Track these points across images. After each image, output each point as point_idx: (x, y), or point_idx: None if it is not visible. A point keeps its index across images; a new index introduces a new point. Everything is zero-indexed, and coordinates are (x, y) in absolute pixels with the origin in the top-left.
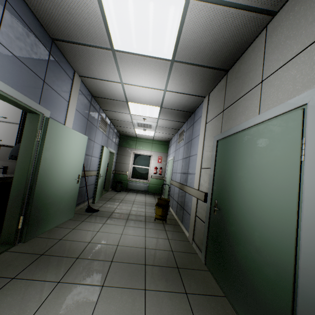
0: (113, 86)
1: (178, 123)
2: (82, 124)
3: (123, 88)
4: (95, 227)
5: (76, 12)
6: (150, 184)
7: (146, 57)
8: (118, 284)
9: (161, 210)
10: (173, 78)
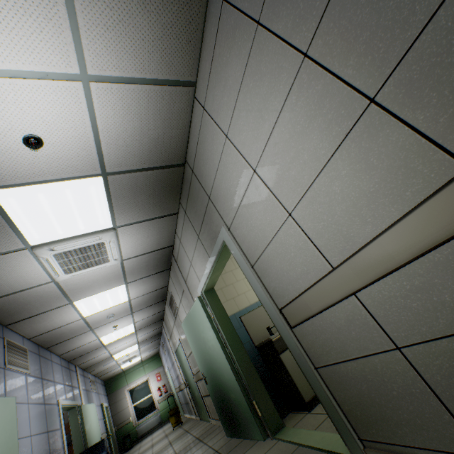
0: (102, 355)
1: (157, 340)
2: (86, 396)
3: (109, 352)
4: None
5: (88, 347)
6: (161, 411)
7: (122, 337)
8: (159, 453)
9: (174, 418)
10: (140, 333)
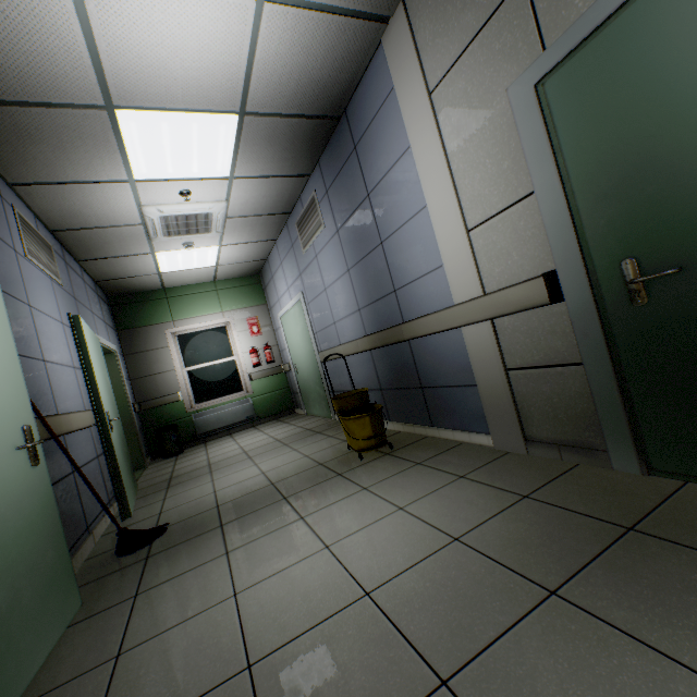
0: None
1: (292, 185)
2: None
3: (77, 7)
4: (208, 587)
5: None
6: (255, 398)
7: None
8: None
9: (368, 422)
10: None
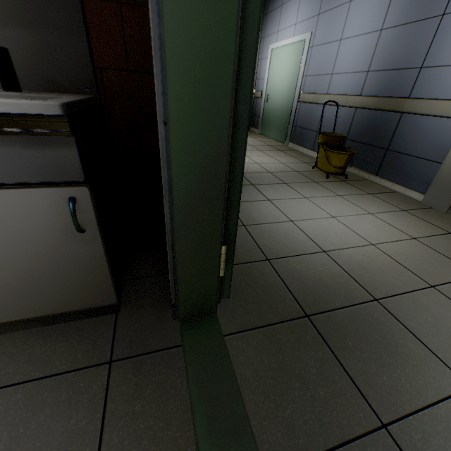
0: None
1: None
2: None
3: None
4: (271, 213)
5: None
6: None
7: None
8: None
9: (345, 159)
10: None
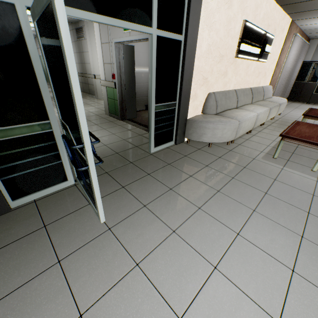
0: None
1: None
2: None
3: None
4: None
5: None
6: None
7: None
8: None
9: None
10: None
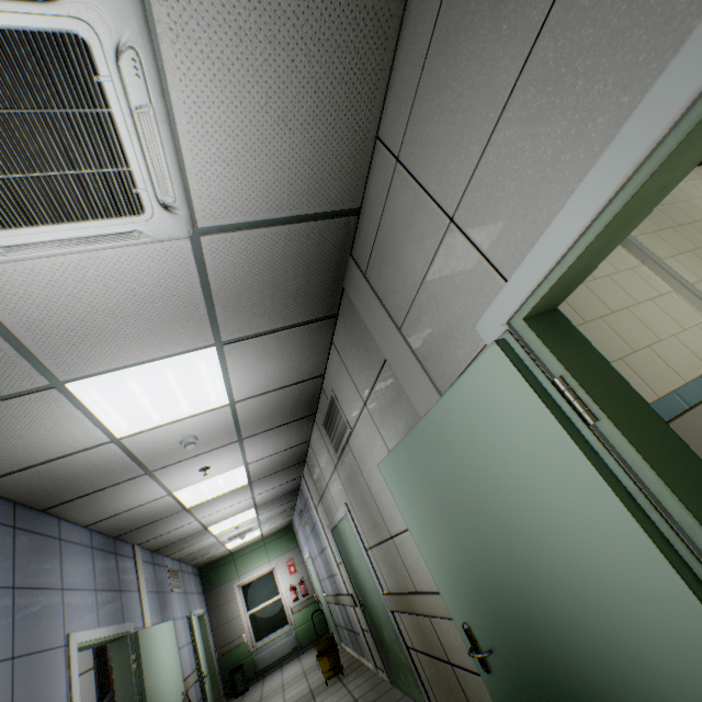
0: (187, 527)
1: (289, 503)
2: (156, 605)
3: (199, 521)
4: None
5: (151, 511)
6: (298, 628)
7: (223, 494)
8: None
9: (327, 660)
10: (258, 487)
